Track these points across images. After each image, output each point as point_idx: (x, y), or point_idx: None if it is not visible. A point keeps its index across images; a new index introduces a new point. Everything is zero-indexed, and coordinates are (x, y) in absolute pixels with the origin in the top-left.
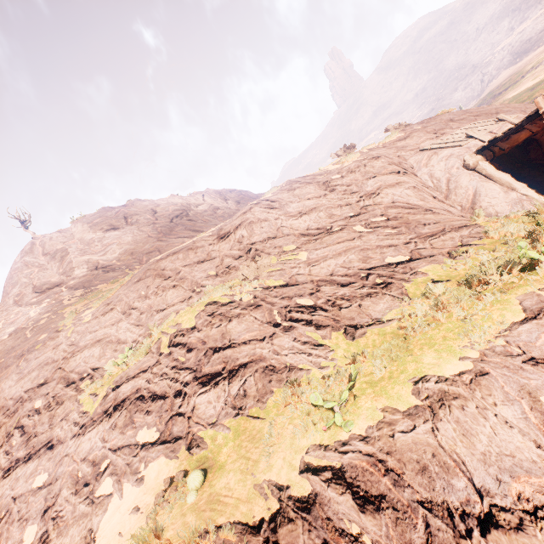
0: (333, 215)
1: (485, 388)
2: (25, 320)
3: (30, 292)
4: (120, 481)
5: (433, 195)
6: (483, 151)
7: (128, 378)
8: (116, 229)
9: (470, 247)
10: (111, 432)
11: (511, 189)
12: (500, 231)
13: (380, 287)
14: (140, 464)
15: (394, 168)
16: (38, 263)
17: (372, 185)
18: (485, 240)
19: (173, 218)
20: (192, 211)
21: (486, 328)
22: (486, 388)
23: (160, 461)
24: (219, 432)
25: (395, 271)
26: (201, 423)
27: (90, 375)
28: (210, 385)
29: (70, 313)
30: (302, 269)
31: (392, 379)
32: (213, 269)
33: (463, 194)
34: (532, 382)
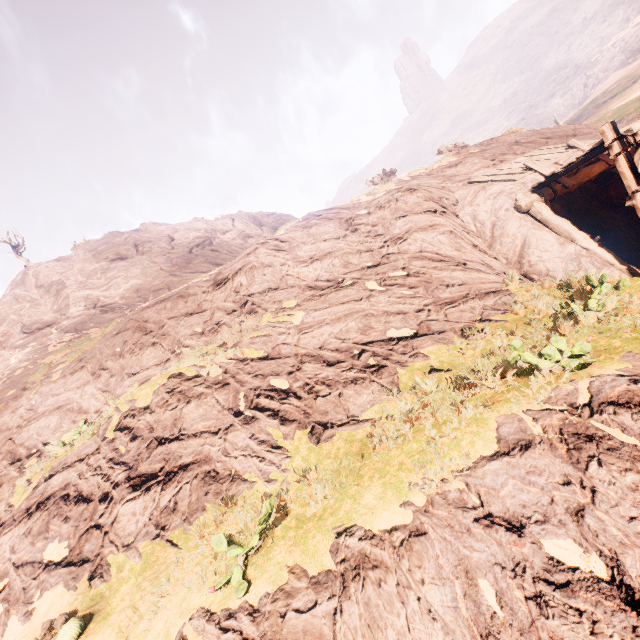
0: (349, 263)
1: (417, 555)
2: (2, 368)
3: (17, 332)
4: (8, 612)
5: (473, 242)
6: (541, 189)
7: (64, 467)
8: (123, 259)
9: (488, 324)
10: (23, 539)
11: (569, 241)
12: (528, 305)
13: (370, 371)
14: (36, 591)
15: (431, 206)
16: (30, 298)
17: (401, 227)
18: (509, 316)
19: (193, 247)
20: (217, 239)
21: (447, 461)
22: (418, 555)
23: (56, 591)
24: (130, 559)
25: (394, 350)
26: (116, 543)
27: (39, 451)
28: (141, 490)
29: (44, 366)
30: (290, 337)
31: (320, 521)
32: (201, 324)
33: (510, 244)
34: (474, 556)
